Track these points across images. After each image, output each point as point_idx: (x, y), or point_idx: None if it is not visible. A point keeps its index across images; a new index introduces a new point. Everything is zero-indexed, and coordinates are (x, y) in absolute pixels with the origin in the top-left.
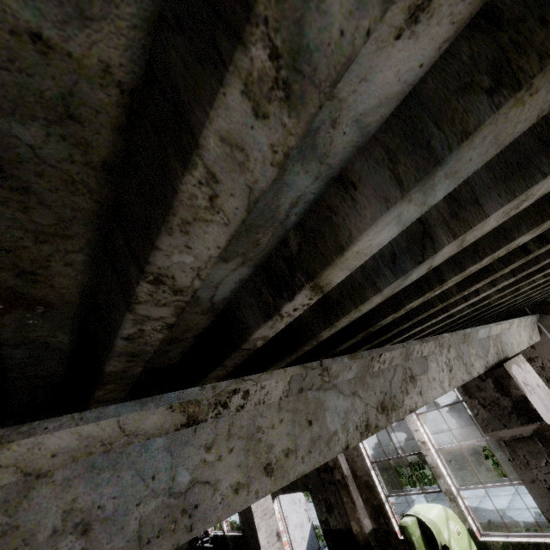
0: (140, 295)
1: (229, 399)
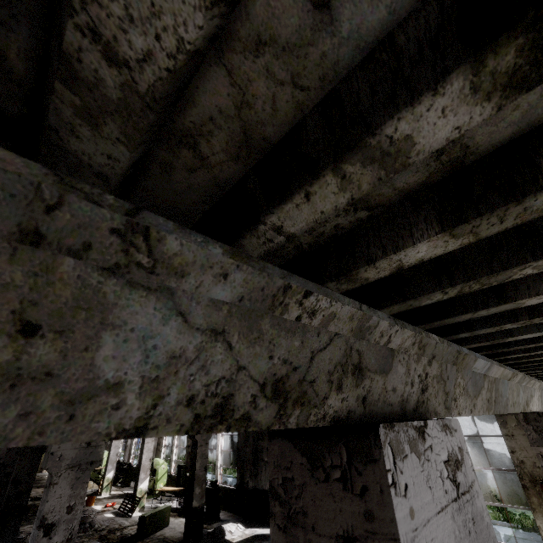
0: (542, 343)
1: (515, 376)
